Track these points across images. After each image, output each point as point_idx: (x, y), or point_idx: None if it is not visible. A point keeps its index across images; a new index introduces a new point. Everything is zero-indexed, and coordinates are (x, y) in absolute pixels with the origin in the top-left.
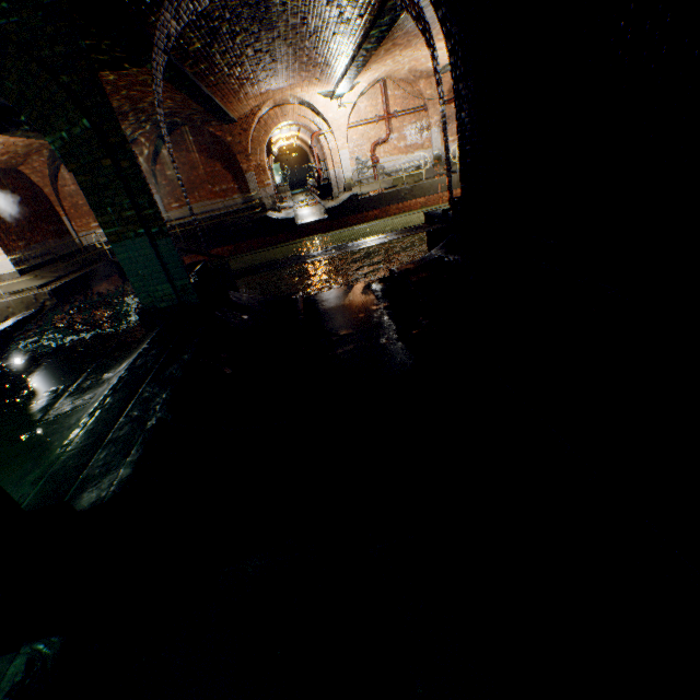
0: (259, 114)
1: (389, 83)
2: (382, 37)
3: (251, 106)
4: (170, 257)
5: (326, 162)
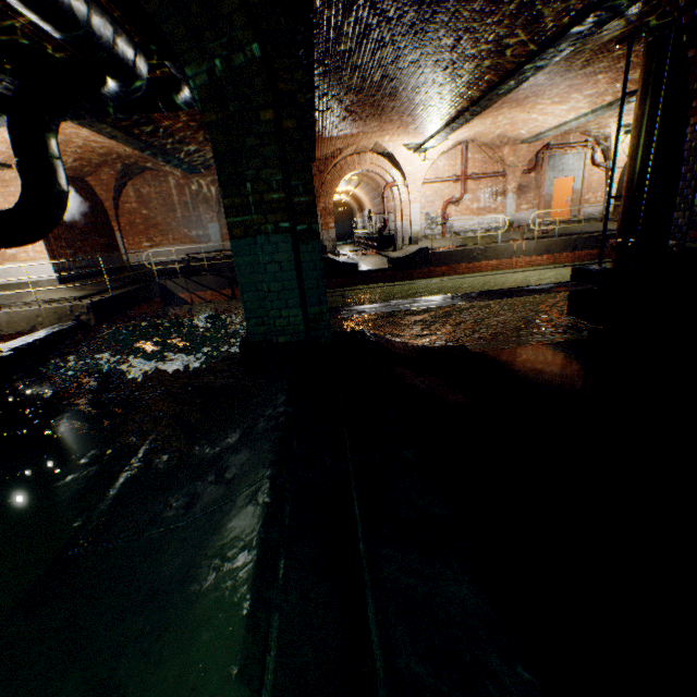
0: (338, 158)
1: (471, 146)
2: (529, 76)
3: (334, 148)
4: (309, 270)
5: (393, 213)
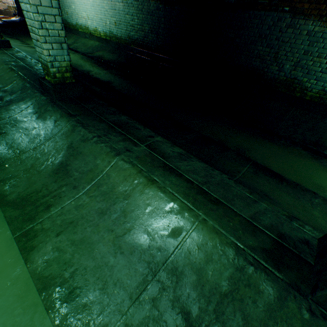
0: None
1: None
2: None
3: None
4: None
5: None
